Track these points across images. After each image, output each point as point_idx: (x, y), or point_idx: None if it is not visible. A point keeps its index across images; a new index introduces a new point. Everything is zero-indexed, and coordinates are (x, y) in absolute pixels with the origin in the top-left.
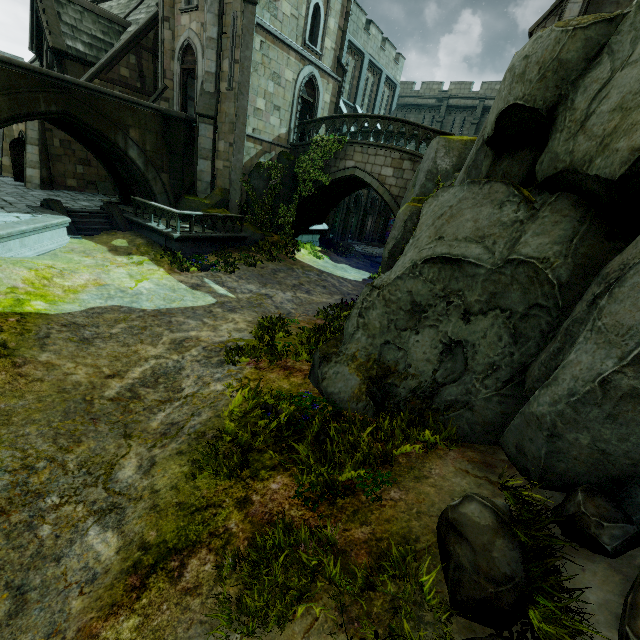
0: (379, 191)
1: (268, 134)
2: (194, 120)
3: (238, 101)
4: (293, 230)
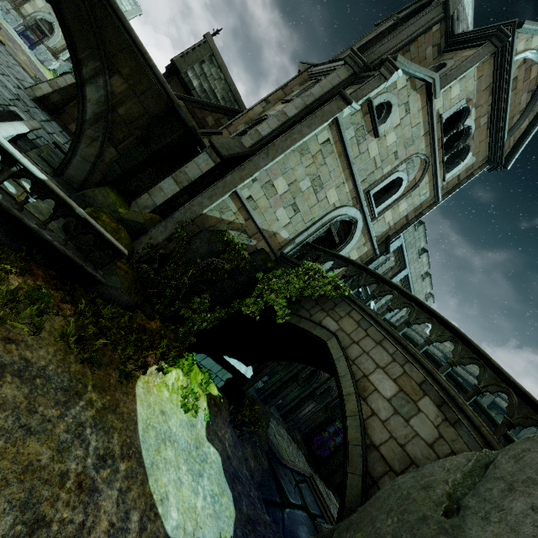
0: (346, 403)
1: (264, 219)
2: (203, 146)
3: (257, 156)
4: (195, 338)
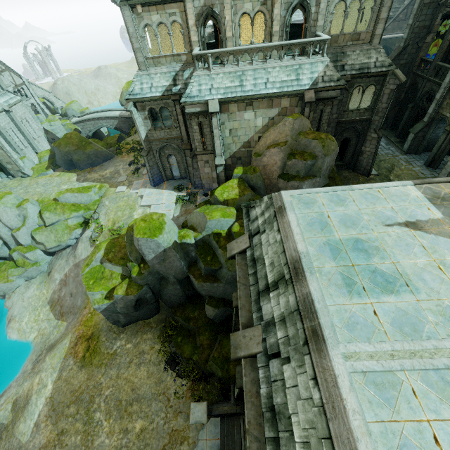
0: None
1: None
2: None
3: None
4: None
